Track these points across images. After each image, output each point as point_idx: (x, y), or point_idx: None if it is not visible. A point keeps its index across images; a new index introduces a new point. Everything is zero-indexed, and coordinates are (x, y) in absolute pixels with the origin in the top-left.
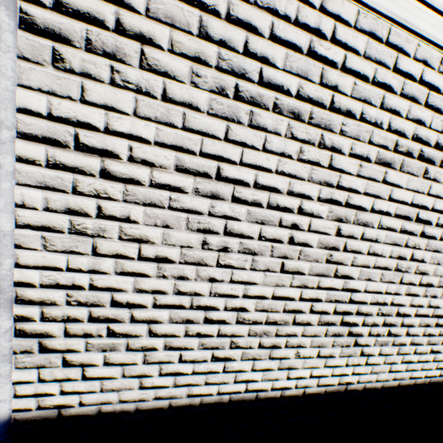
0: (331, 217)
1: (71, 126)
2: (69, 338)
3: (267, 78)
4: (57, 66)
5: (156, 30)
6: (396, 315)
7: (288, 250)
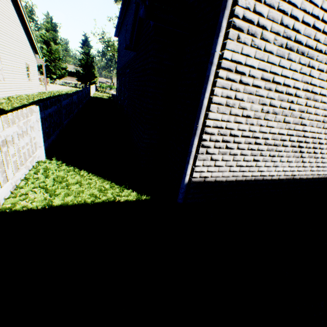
0: (304, 98)
1: (235, 63)
2: (214, 149)
3: (296, 39)
4: (237, 41)
5: (267, 24)
6: (318, 143)
7: (287, 113)
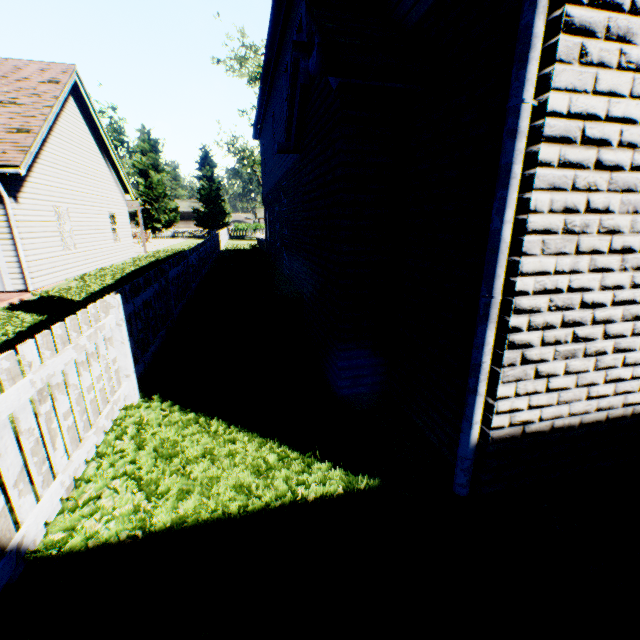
0: None
1: (580, 121)
2: (542, 348)
3: None
4: (580, 63)
5: None
6: None
7: None
